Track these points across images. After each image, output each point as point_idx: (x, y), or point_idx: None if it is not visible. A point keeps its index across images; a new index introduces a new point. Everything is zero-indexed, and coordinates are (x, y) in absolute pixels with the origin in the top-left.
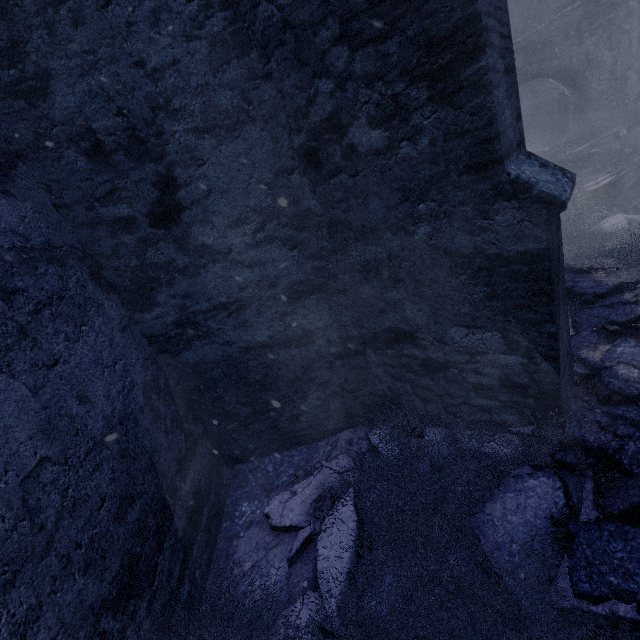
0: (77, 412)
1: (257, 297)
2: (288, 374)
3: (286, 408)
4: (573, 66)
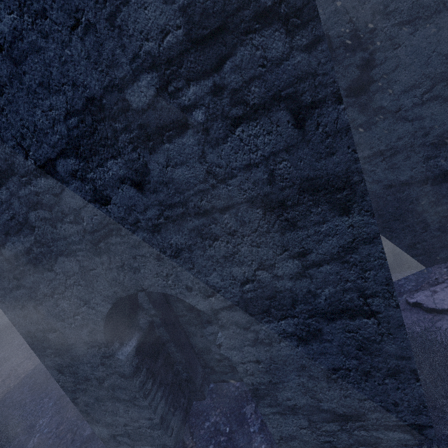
0: None
1: (409, 145)
2: (417, 208)
3: (407, 236)
4: None
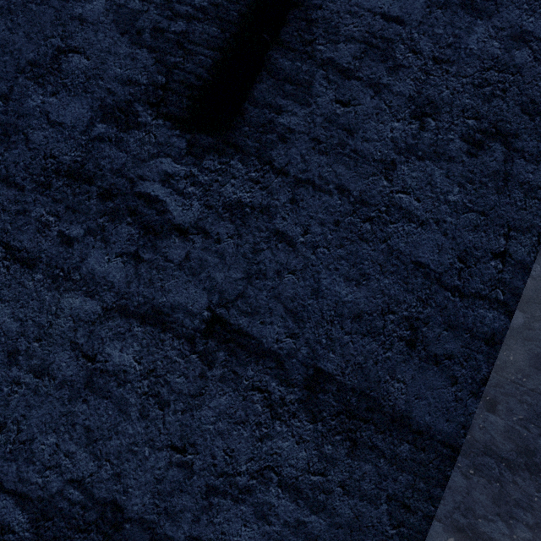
0: None
1: None
2: None
3: None
4: None
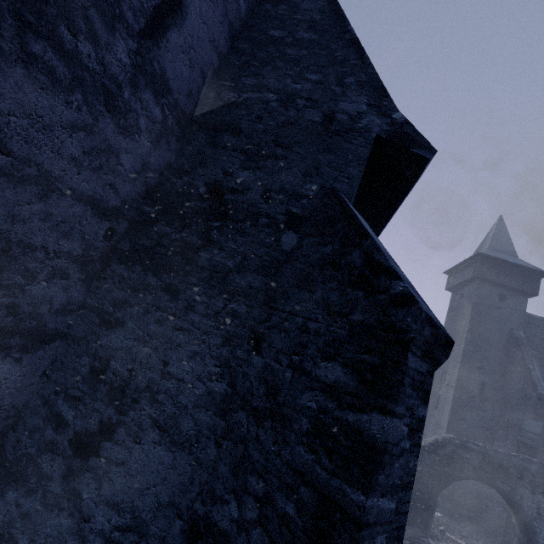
0: None
1: None
2: None
3: None
4: (523, 505)
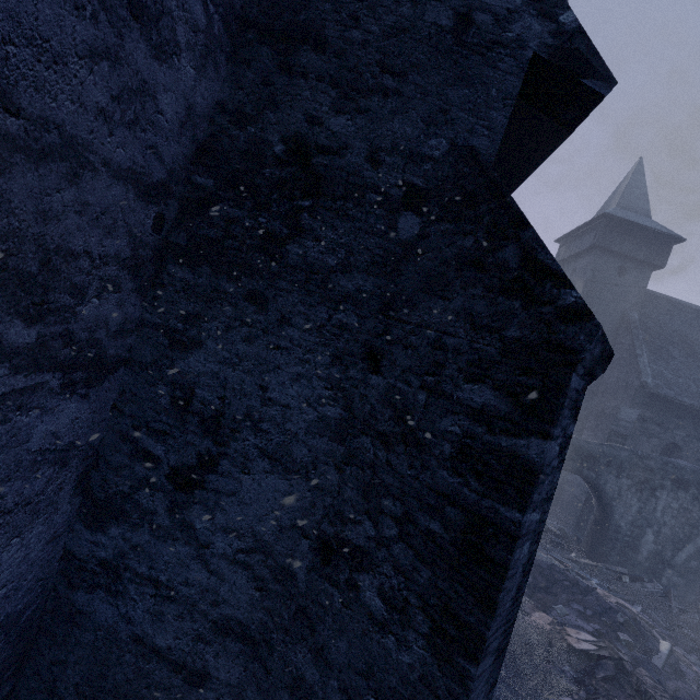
0: None
1: (193, 601)
2: (151, 699)
3: None
4: (606, 489)
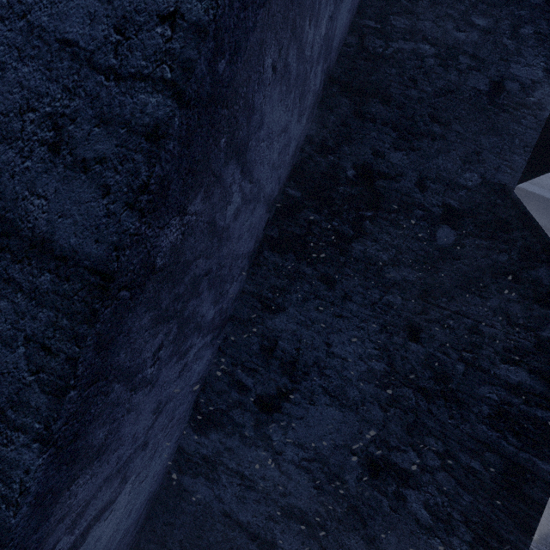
0: (121, 526)
1: (267, 491)
2: None
3: None
4: None
